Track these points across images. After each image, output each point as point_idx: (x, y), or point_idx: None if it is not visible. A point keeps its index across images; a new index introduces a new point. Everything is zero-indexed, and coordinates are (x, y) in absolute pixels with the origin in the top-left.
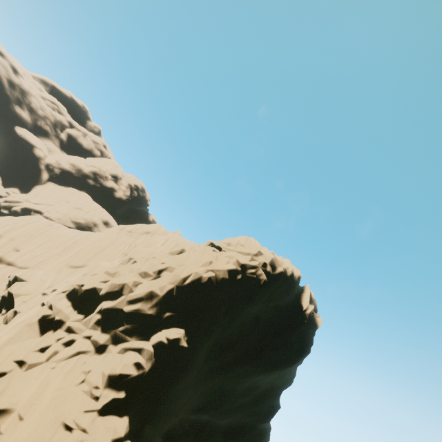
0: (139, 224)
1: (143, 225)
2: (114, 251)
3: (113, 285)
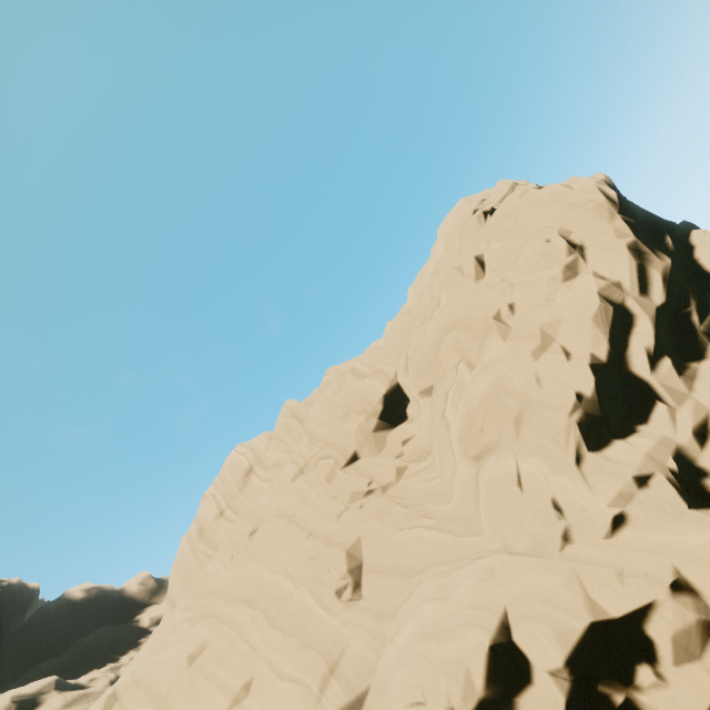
0: (206, 492)
1: (221, 478)
2: (316, 502)
3: (600, 316)
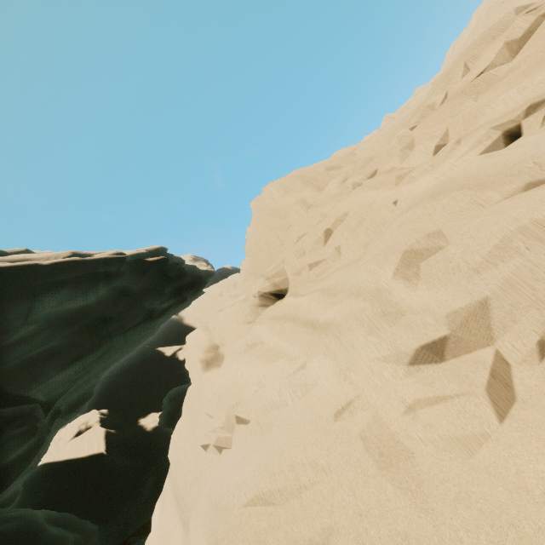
0: None
1: None
2: None
3: None
